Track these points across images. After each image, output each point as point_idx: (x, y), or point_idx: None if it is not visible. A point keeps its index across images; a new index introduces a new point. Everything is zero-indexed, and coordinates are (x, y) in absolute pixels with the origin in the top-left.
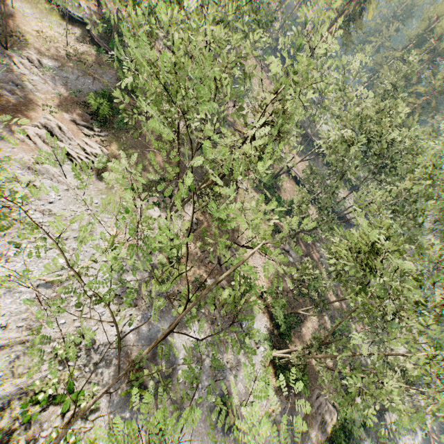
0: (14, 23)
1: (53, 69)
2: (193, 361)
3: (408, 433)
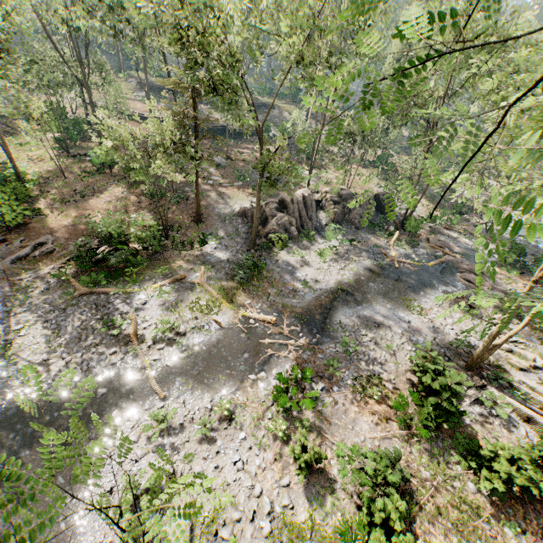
0: None
1: None
2: None
3: (332, 263)
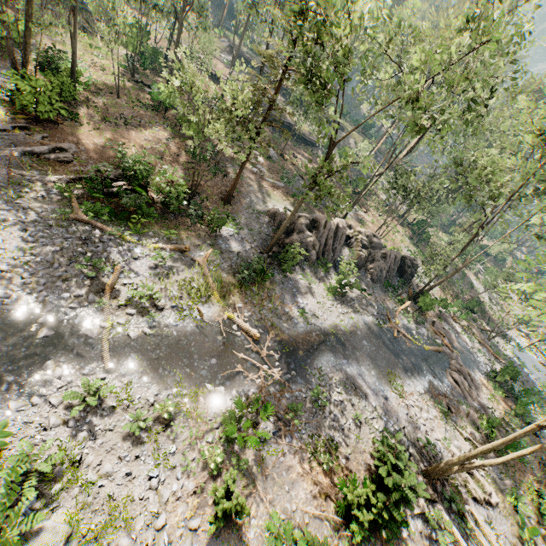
0: None
1: None
2: None
3: (336, 303)
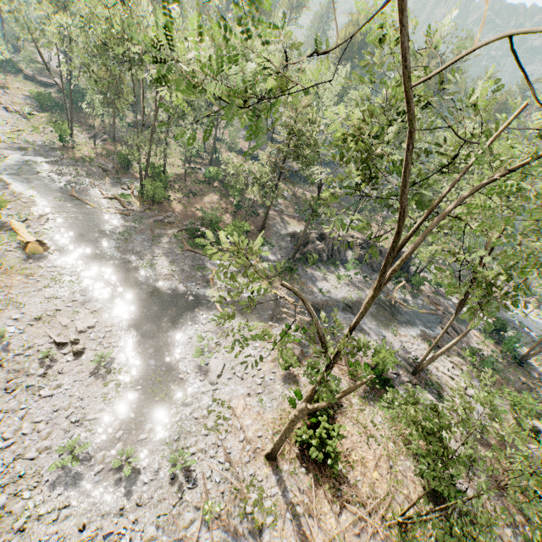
0: (5, 85)
1: (22, 97)
2: (55, 173)
3: (345, 285)
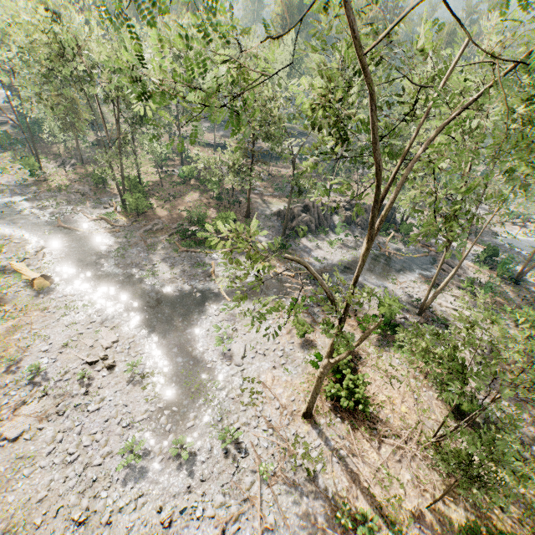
0: None
1: None
2: (37, 209)
3: (338, 249)
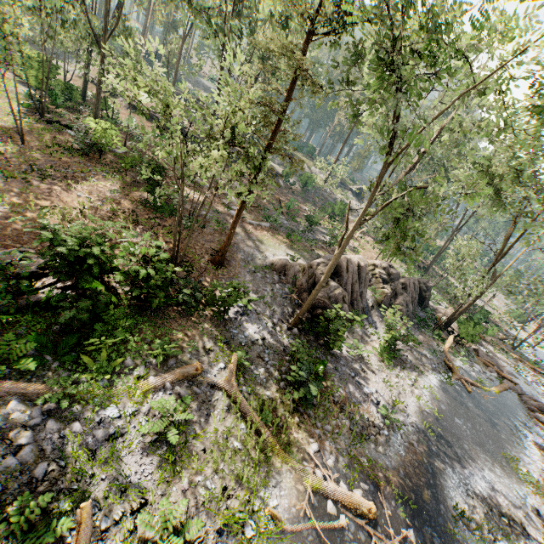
0: None
1: None
2: None
3: (398, 370)
